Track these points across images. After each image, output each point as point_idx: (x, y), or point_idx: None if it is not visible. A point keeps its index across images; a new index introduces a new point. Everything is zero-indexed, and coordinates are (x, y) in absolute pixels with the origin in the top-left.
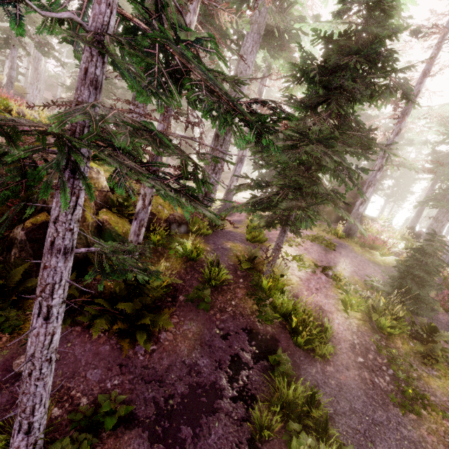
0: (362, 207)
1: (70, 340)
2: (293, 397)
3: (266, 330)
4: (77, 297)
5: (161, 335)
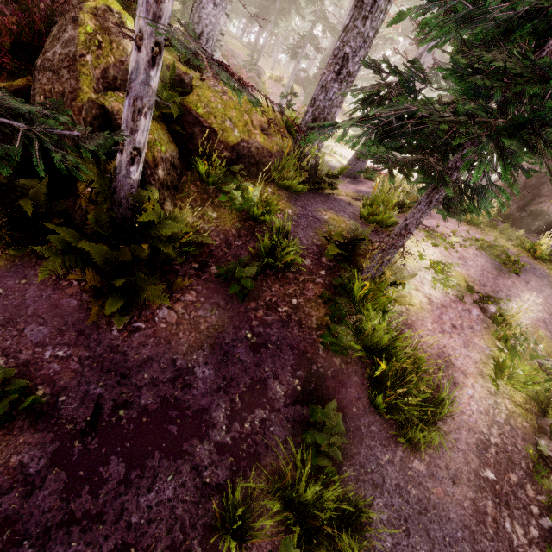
0: None
1: (28, 276)
2: (317, 497)
3: (331, 362)
4: (30, 213)
5: (159, 312)
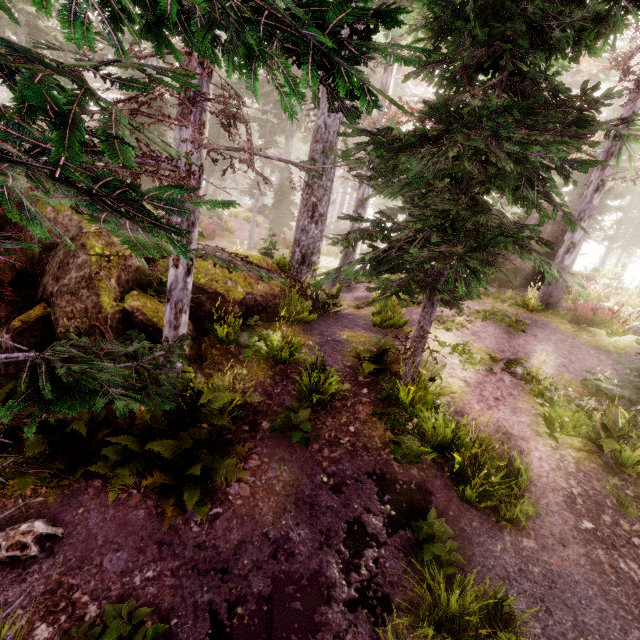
0: (569, 256)
1: (83, 503)
2: (460, 606)
3: (410, 475)
4: (85, 434)
5: (229, 489)
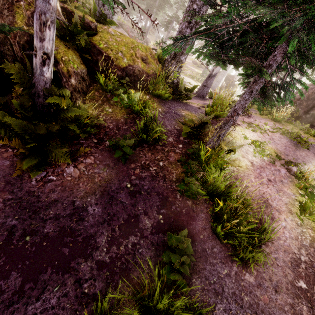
0: None
1: None
2: (169, 305)
3: (185, 203)
4: None
5: (67, 170)
